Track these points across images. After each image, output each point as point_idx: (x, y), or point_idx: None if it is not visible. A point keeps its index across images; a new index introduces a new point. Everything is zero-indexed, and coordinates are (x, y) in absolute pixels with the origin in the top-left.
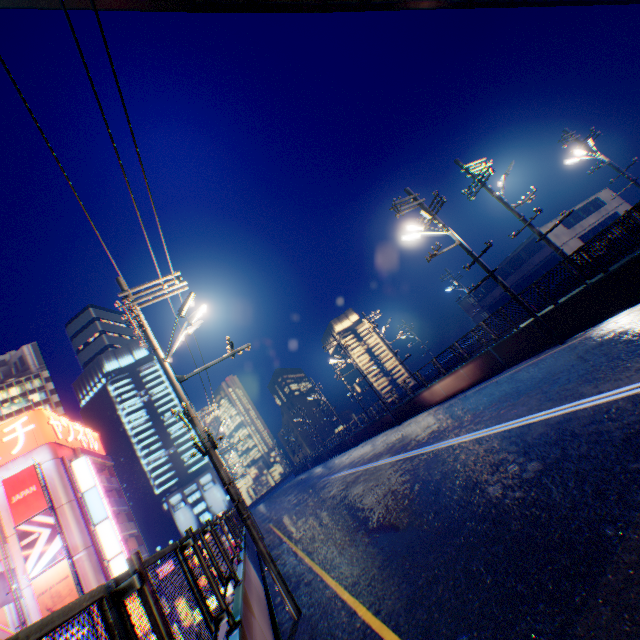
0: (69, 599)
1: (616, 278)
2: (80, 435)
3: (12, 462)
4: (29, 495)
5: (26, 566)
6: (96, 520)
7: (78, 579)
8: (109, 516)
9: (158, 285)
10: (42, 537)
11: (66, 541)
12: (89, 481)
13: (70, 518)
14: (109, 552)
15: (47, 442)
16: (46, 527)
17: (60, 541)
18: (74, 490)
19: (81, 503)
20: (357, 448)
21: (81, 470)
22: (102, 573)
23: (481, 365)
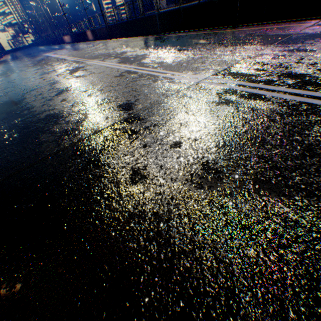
0: None
1: (82, 35)
2: None
3: None
4: None
5: None
6: None
7: None
8: None
9: None
10: None
11: None
12: None
13: None
14: None
15: None
16: None
17: None
18: None
19: None
20: (50, 47)
21: None
22: None
23: (71, 39)
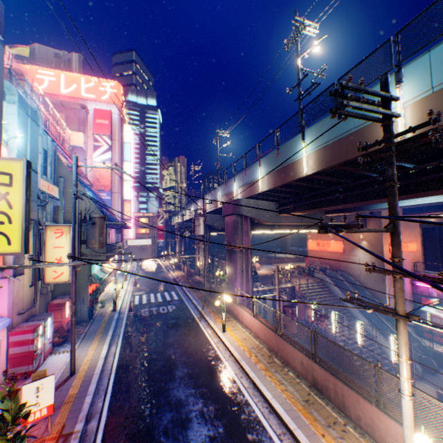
0: (106, 181)
1: None
2: (125, 116)
3: (99, 103)
4: (104, 124)
5: (91, 155)
6: (125, 159)
7: (111, 177)
8: (131, 162)
9: (306, 26)
10: (103, 147)
11: (112, 157)
12: (129, 139)
13: (117, 149)
14: (125, 177)
15: (119, 105)
16: (107, 144)
17: (111, 155)
18: (122, 138)
19: (122, 146)
20: None
21: (127, 131)
22: (121, 182)
23: None
